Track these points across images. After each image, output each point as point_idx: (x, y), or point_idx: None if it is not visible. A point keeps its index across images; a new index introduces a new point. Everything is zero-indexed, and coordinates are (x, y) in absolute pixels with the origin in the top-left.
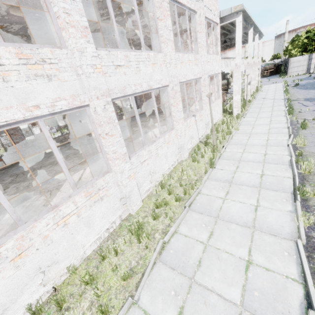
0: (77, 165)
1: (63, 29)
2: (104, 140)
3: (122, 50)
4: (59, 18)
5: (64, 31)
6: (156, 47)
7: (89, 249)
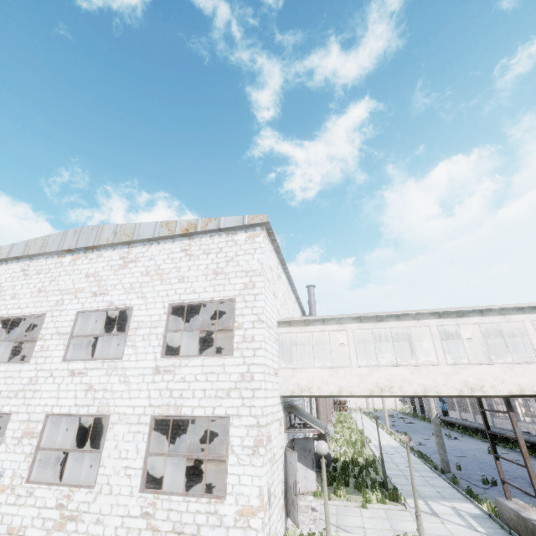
0: None
1: None
2: None
3: None
4: None
5: None
6: None
7: None
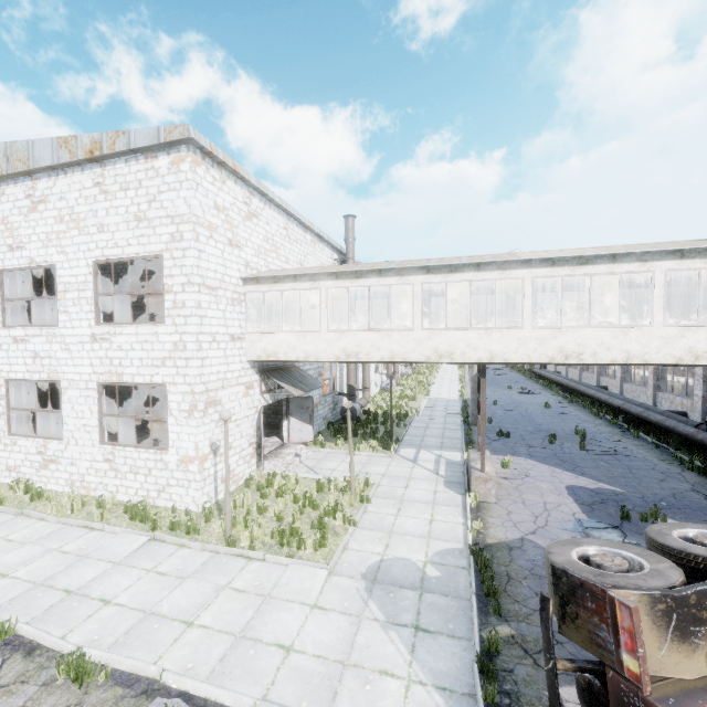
0: None
1: None
2: None
3: None
4: None
5: None
6: None
7: None
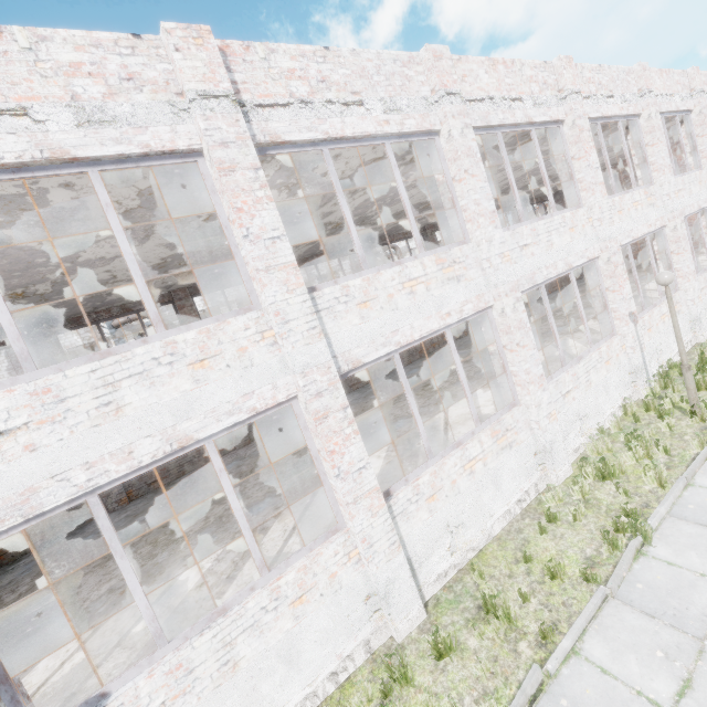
0: (570, 320)
1: (655, 171)
2: (677, 256)
3: (676, 177)
4: (653, 165)
5: (657, 172)
6: (691, 165)
7: (675, 358)
